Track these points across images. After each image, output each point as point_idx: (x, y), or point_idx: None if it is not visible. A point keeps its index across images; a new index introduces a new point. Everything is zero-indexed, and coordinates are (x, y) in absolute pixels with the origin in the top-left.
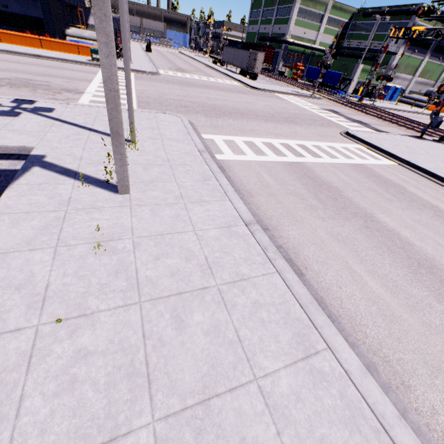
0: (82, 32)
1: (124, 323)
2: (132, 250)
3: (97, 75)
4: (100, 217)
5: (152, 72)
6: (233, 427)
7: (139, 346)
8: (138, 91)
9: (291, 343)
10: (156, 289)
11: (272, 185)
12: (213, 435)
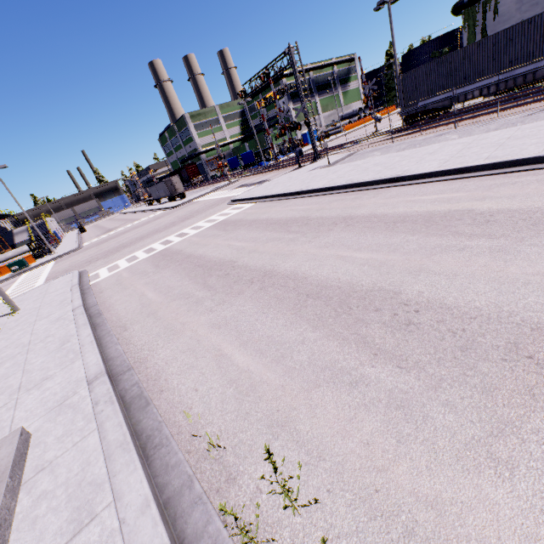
0: (6, 255)
1: None
2: None
3: (16, 282)
4: None
5: (73, 250)
6: None
7: None
8: (50, 273)
9: (56, 346)
10: None
11: (125, 277)
12: None
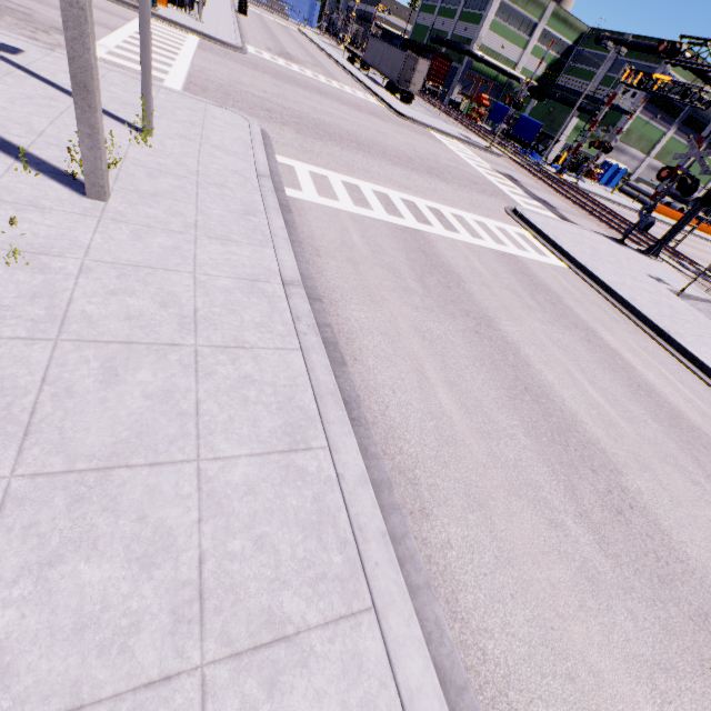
0: None
1: (18, 359)
2: (76, 275)
3: (129, 24)
4: (39, 220)
5: (232, 45)
6: (135, 503)
7: (31, 390)
8: (195, 67)
9: (275, 431)
10: (92, 330)
11: (359, 249)
12: (99, 506)
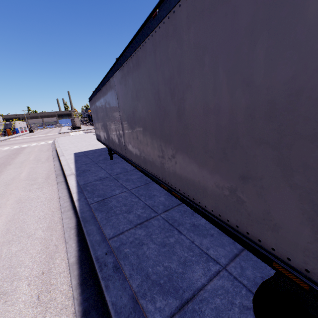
0: None
1: None
2: None
3: None
4: None
5: None
6: None
7: None
8: None
9: None
10: None
11: None
12: None
